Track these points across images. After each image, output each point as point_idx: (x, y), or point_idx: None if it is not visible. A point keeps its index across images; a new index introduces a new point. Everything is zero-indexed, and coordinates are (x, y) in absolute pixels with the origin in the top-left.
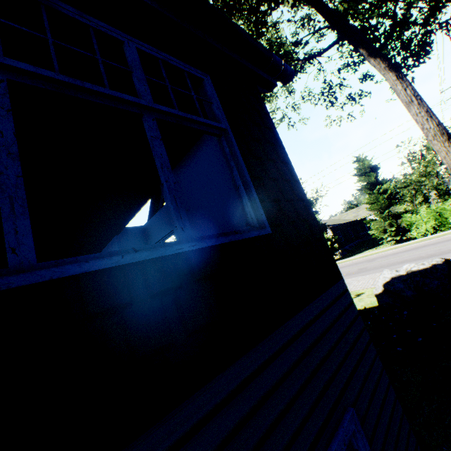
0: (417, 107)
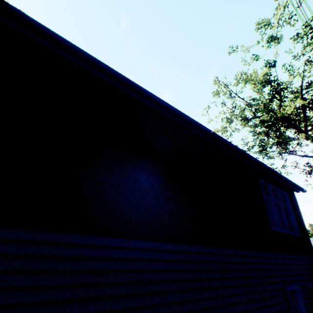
0: None
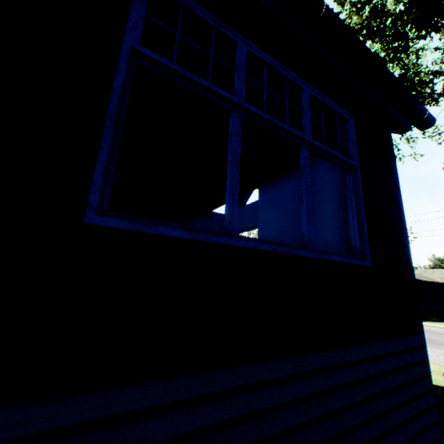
0: None
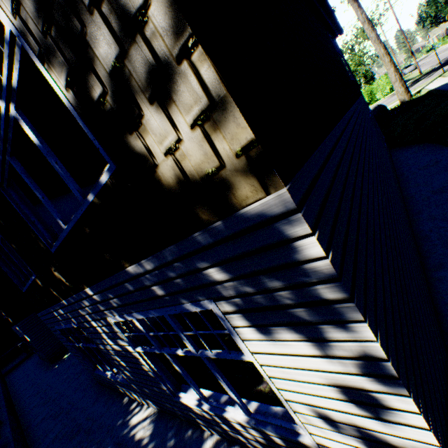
0: (367, 25)
